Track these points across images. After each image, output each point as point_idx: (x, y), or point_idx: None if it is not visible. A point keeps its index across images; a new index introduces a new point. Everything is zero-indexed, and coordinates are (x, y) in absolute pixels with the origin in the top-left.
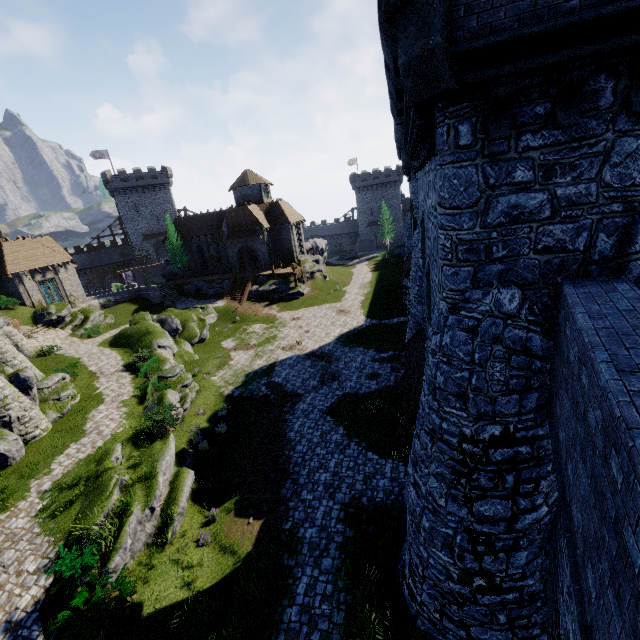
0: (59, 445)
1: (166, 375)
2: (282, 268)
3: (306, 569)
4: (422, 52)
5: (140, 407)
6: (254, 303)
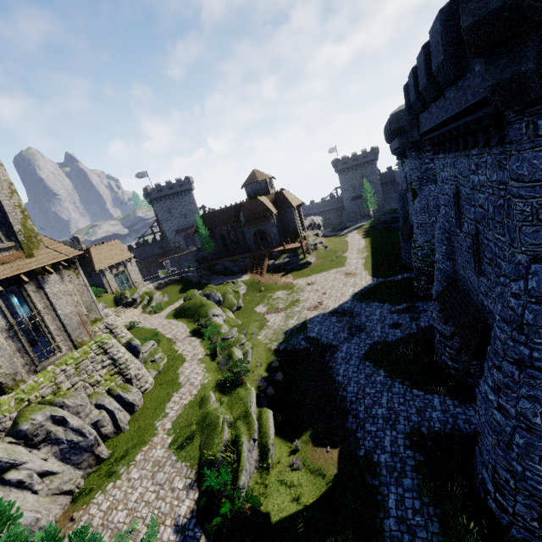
0: (165, 395)
1: (226, 337)
2: (290, 244)
3: (390, 488)
4: (512, 76)
5: (214, 363)
6: (273, 274)
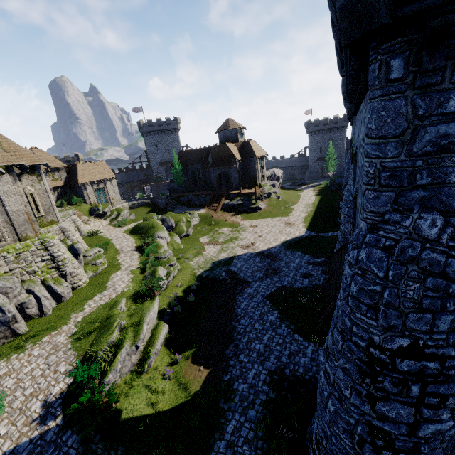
0: (91, 293)
1: (160, 256)
2: (247, 189)
3: (235, 414)
4: None
5: (141, 276)
6: (225, 212)
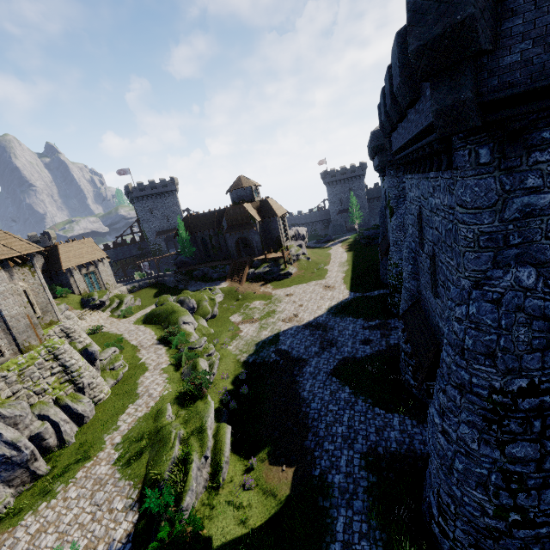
0: (120, 406)
1: (194, 346)
2: (272, 253)
3: (340, 510)
4: (454, 103)
5: (177, 373)
6: (252, 283)
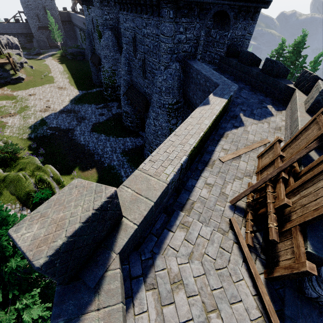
0: None
1: None
2: None
3: (121, 170)
4: None
5: None
6: None
